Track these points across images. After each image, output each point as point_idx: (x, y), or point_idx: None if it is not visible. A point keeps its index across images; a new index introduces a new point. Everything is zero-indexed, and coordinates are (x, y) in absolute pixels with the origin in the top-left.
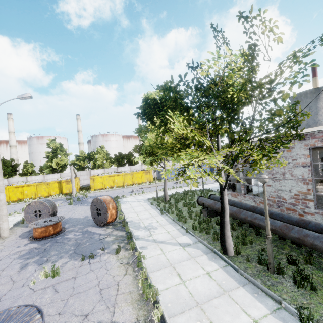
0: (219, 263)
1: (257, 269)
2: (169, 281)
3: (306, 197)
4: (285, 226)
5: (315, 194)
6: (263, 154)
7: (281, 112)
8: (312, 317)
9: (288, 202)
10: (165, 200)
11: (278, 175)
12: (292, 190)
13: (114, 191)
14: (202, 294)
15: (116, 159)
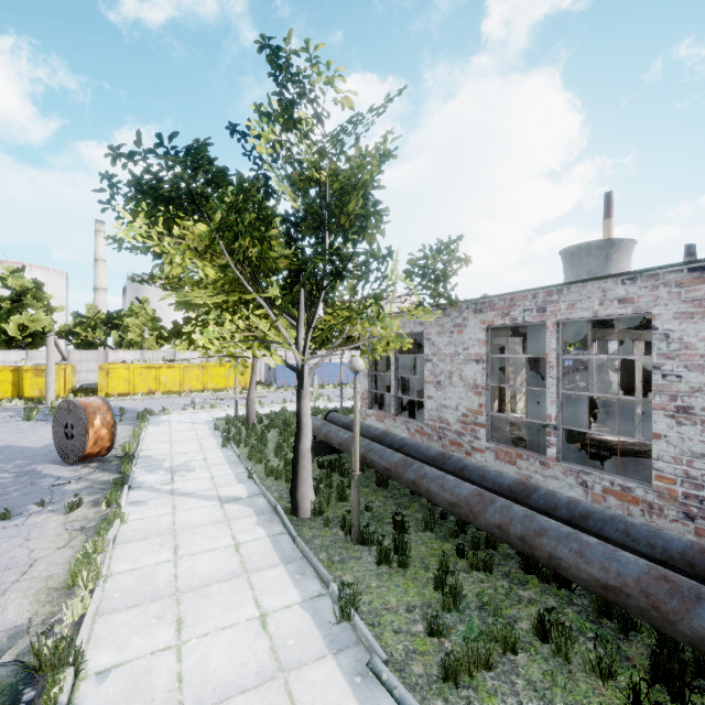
0: (272, 529)
1: (333, 539)
2: (148, 558)
3: (477, 419)
4: (403, 461)
5: (489, 413)
6: (348, 316)
7: (373, 239)
8: (368, 605)
9: (453, 430)
10: (247, 421)
11: (443, 378)
12: (460, 405)
13: (154, 400)
14: (197, 578)
15: (176, 333)
